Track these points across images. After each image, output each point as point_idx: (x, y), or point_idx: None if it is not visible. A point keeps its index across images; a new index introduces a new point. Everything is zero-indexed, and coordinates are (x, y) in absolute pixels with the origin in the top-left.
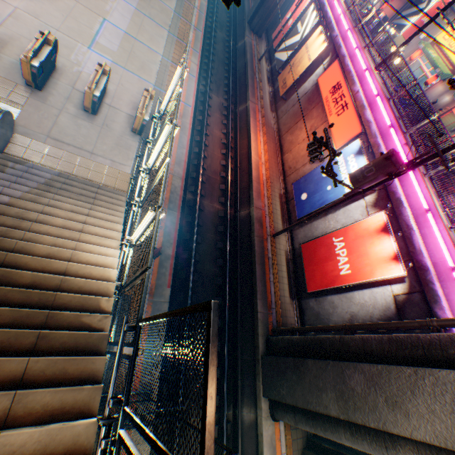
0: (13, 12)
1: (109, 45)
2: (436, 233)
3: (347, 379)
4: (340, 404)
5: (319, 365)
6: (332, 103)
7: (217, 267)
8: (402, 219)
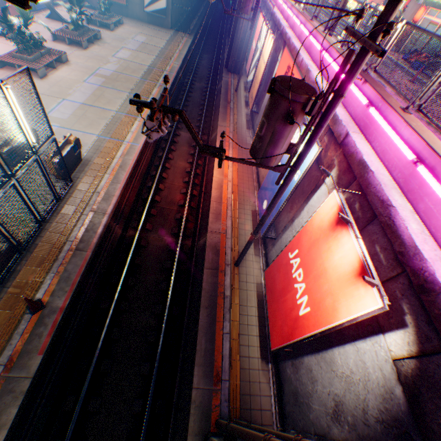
0: None
1: (62, 115)
2: None
3: None
4: None
5: None
6: None
7: (154, 317)
8: (372, 192)
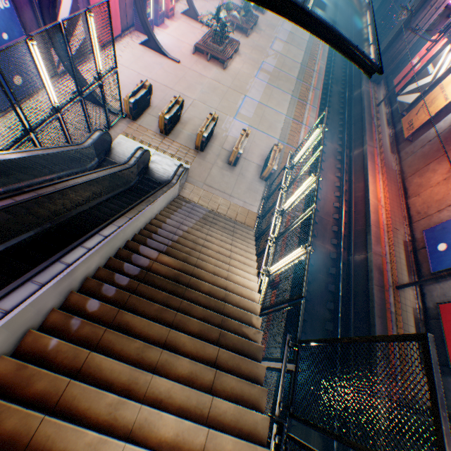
0: (192, 102)
1: (247, 113)
2: None
3: None
4: None
5: None
6: None
7: (326, 310)
8: None
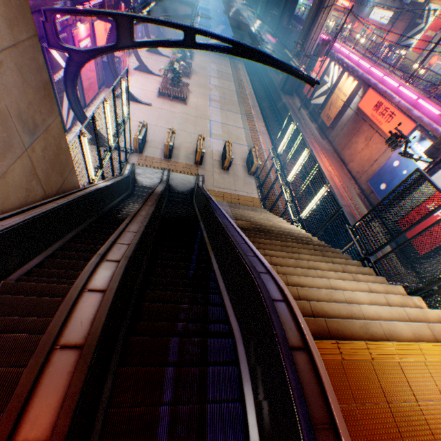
0: (175, 132)
1: (217, 132)
2: None
3: None
4: None
5: None
6: (378, 116)
7: None
8: None
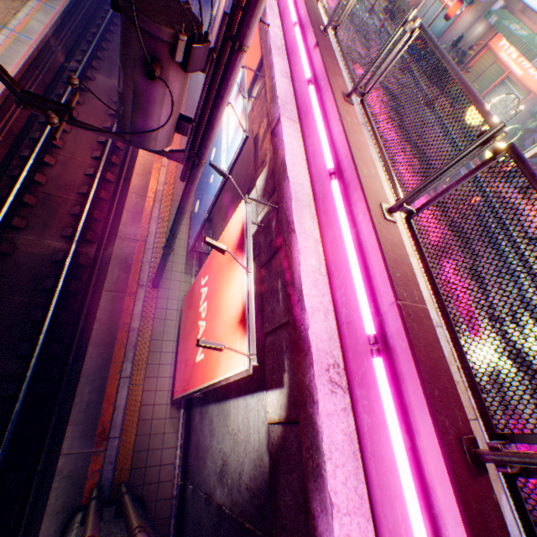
0: None
1: None
2: (344, 231)
3: None
4: None
5: None
6: None
7: (17, 360)
8: (284, 209)
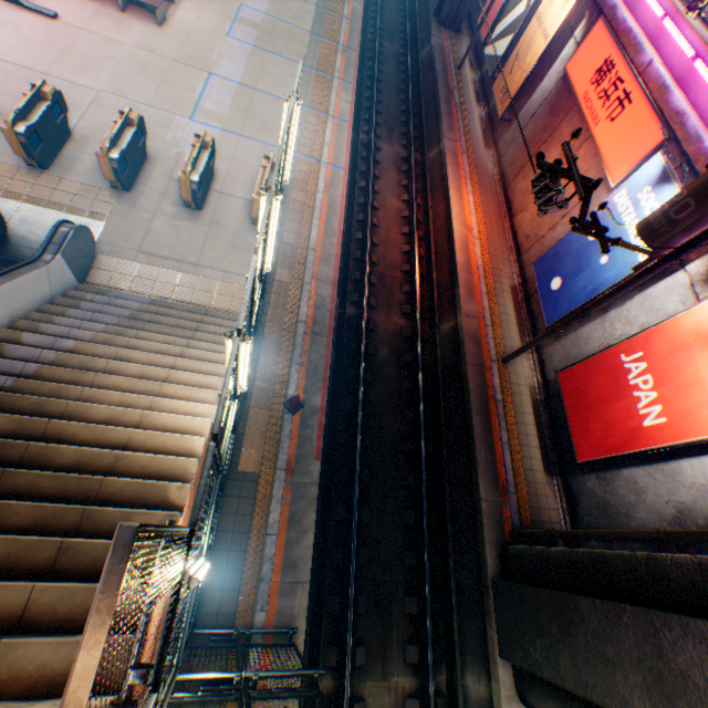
0: (96, 98)
1: (218, 107)
2: None
3: (667, 650)
4: (655, 702)
5: (603, 612)
6: (597, 101)
7: (403, 422)
8: None
